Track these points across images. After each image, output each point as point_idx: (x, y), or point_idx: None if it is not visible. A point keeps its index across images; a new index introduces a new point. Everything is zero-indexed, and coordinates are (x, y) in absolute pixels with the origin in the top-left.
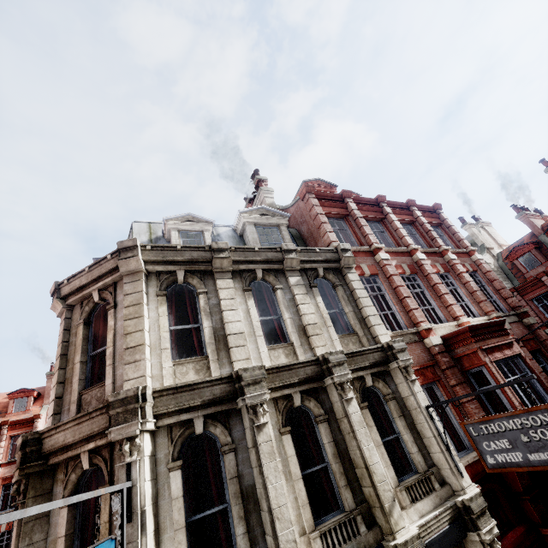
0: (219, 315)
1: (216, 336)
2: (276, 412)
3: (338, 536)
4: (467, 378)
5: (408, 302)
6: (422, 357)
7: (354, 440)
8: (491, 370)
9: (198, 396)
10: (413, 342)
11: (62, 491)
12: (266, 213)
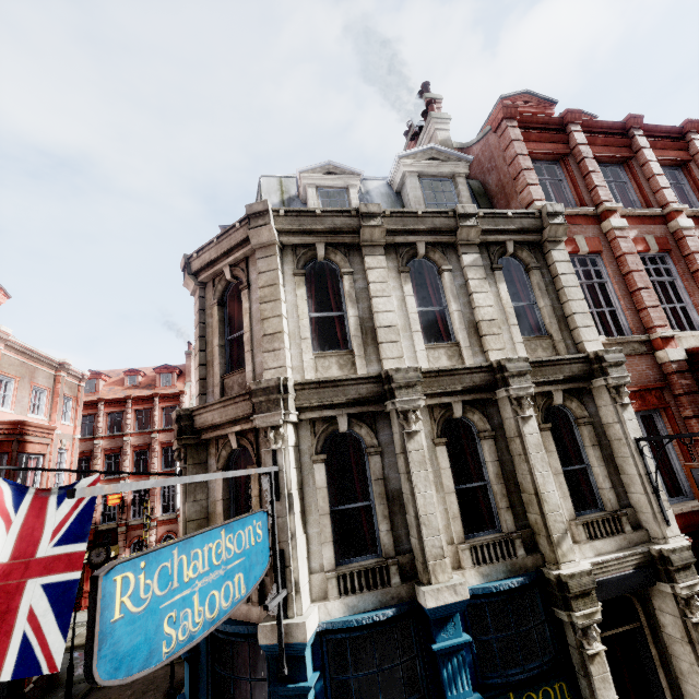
0: (367, 302)
1: (362, 327)
2: (430, 420)
3: (490, 553)
4: None
5: (642, 297)
6: (646, 375)
7: (526, 464)
8: None
9: (342, 393)
10: (636, 353)
11: (216, 464)
12: (437, 157)
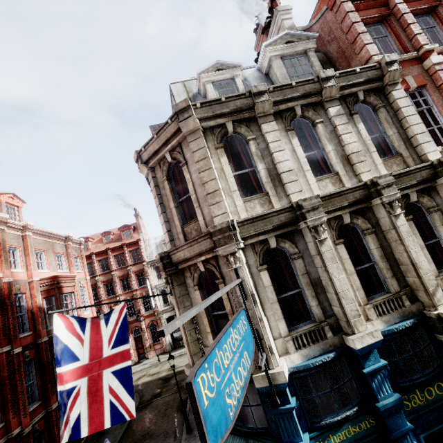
0: (269, 157)
1: (270, 175)
2: (329, 229)
3: (387, 307)
4: None
5: None
6: None
7: (402, 246)
8: None
9: (269, 223)
10: None
11: (192, 282)
12: (291, 40)
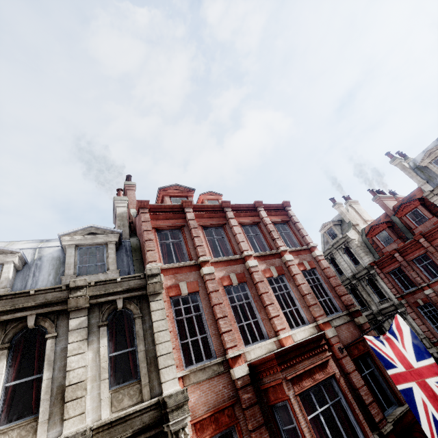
0: None
1: None
2: None
3: None
4: (272, 414)
5: (220, 325)
6: (222, 394)
7: None
8: (293, 407)
9: None
10: (215, 375)
11: None
12: (95, 231)
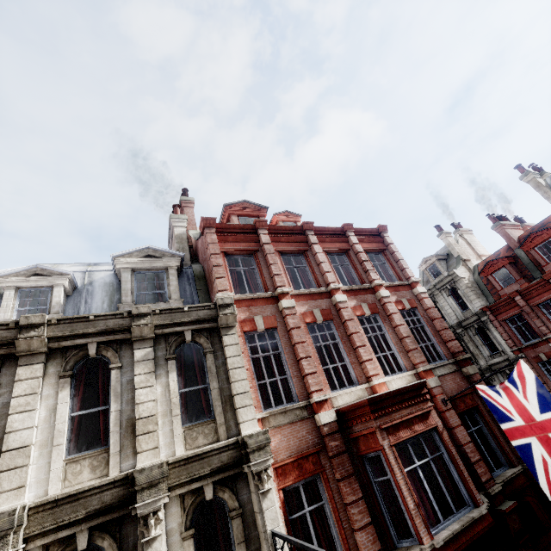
0: (6, 419)
1: None
2: None
3: None
4: (362, 464)
5: (303, 365)
6: (306, 441)
7: None
8: (388, 458)
9: None
10: (298, 420)
11: None
12: (153, 254)
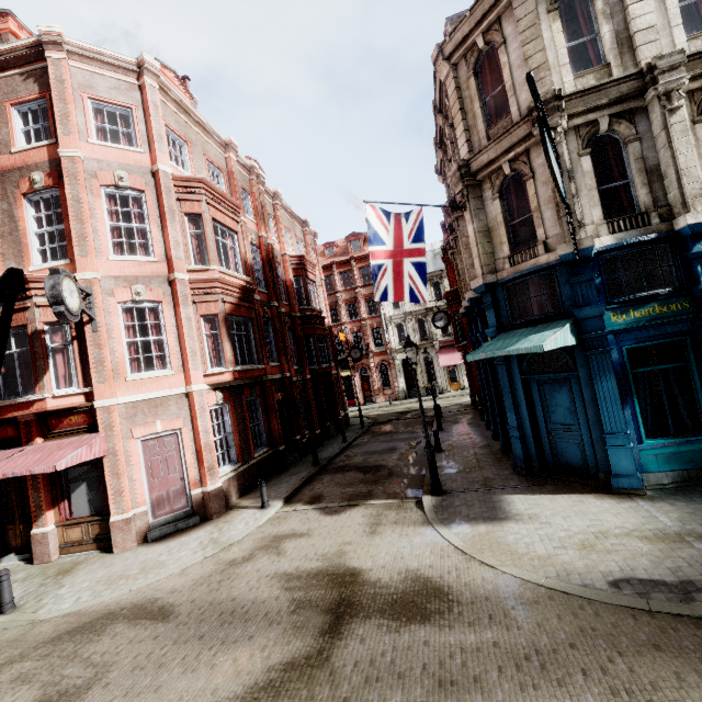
0: (621, 15)
1: (617, 40)
2: (690, 105)
3: None
4: None
5: None
6: None
7: None
8: None
9: (604, 96)
10: None
11: (492, 192)
12: None
